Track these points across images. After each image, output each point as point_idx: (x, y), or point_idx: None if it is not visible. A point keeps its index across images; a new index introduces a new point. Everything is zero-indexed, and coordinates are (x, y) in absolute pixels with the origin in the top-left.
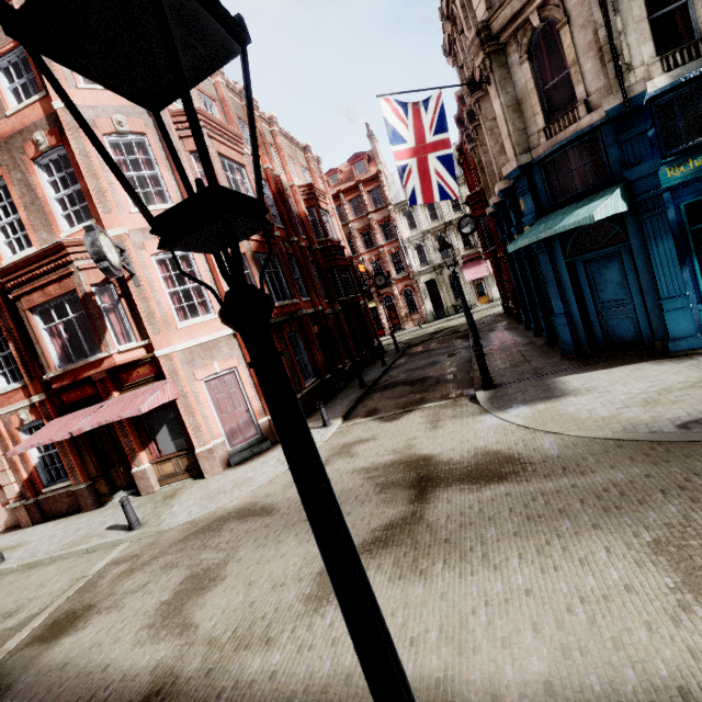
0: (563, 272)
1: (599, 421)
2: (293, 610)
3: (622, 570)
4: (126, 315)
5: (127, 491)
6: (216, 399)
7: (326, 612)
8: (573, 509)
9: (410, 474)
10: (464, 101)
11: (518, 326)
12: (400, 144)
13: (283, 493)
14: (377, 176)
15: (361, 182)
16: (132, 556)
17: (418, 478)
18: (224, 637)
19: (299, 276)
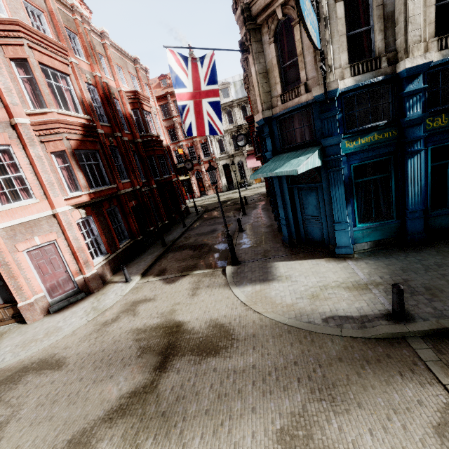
0: (286, 193)
1: (284, 307)
2: None
3: None
4: None
5: None
6: (38, 264)
7: None
8: (246, 390)
9: (164, 340)
10: None
11: (269, 208)
12: (182, 88)
13: (77, 346)
14: None
15: None
16: None
17: (167, 345)
18: None
19: (122, 163)
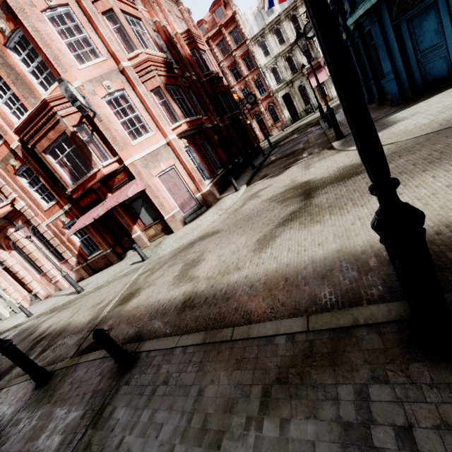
0: (390, 35)
1: (422, 127)
2: (247, 256)
3: (443, 181)
4: (100, 143)
5: (133, 250)
6: (168, 187)
7: (266, 251)
8: (408, 169)
9: (298, 191)
10: None
11: None
12: None
13: (222, 223)
14: (234, 17)
15: (222, 26)
16: (149, 269)
17: (303, 191)
18: (214, 275)
19: (197, 103)
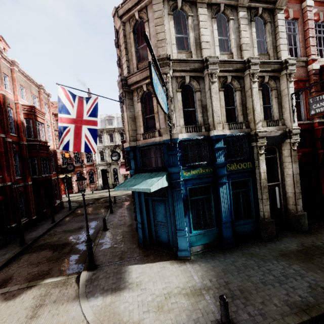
0: (143, 202)
1: None
2: None
3: None
4: None
5: None
6: None
7: None
8: None
9: None
10: None
11: (132, 208)
12: (66, 114)
13: None
14: None
15: None
16: None
17: None
18: None
19: None
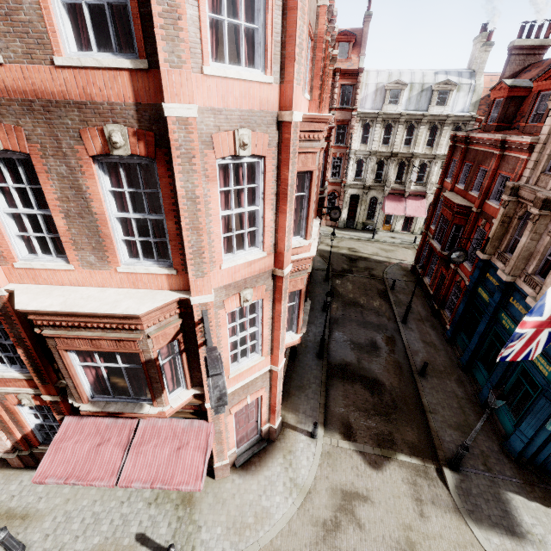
0: None
1: None
2: None
3: None
4: (183, 367)
5: None
6: (238, 420)
7: None
8: None
9: None
10: (533, 150)
11: (435, 322)
12: (536, 316)
13: None
14: (358, 73)
15: (340, 71)
16: None
17: None
18: None
19: None
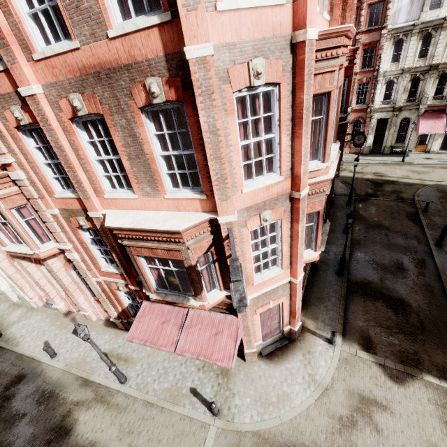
0: None
1: None
2: None
3: None
4: (216, 273)
5: None
6: (262, 319)
7: None
8: None
9: None
10: None
11: None
12: None
13: None
14: None
15: None
16: None
17: None
18: None
19: None
